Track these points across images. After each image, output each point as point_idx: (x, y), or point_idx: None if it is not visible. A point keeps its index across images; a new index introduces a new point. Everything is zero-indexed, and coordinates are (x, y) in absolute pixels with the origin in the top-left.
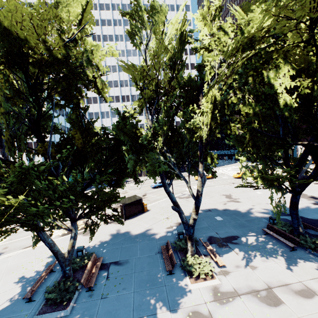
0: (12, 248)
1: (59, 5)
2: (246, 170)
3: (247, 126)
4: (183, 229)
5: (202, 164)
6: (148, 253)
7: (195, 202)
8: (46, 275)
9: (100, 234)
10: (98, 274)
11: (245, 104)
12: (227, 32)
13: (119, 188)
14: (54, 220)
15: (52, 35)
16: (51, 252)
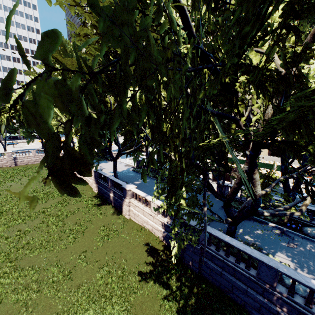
0: None
1: None
2: (22, 132)
3: (17, 122)
4: None
5: (6, 130)
6: None
7: (5, 139)
8: None
9: None
10: None
11: (16, 117)
12: (11, 99)
13: None
14: None
15: None
16: None
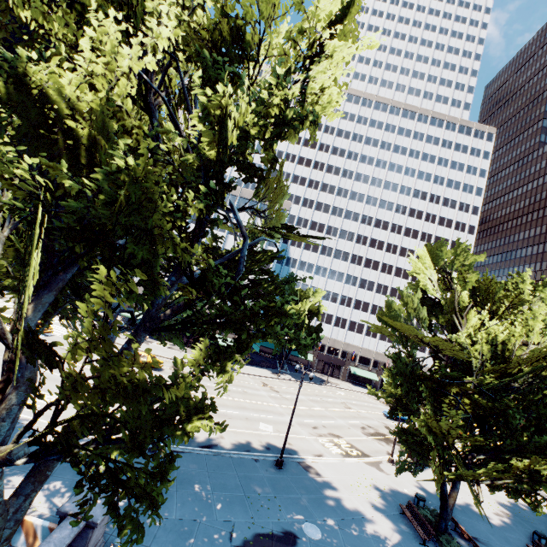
0: (299, 447)
1: (546, 286)
2: None
3: None
4: (524, 528)
5: None
6: (508, 544)
7: None
8: (414, 518)
9: (400, 478)
10: (469, 545)
11: None
12: None
13: (326, 391)
14: (426, 455)
15: (530, 305)
16: (365, 480)
